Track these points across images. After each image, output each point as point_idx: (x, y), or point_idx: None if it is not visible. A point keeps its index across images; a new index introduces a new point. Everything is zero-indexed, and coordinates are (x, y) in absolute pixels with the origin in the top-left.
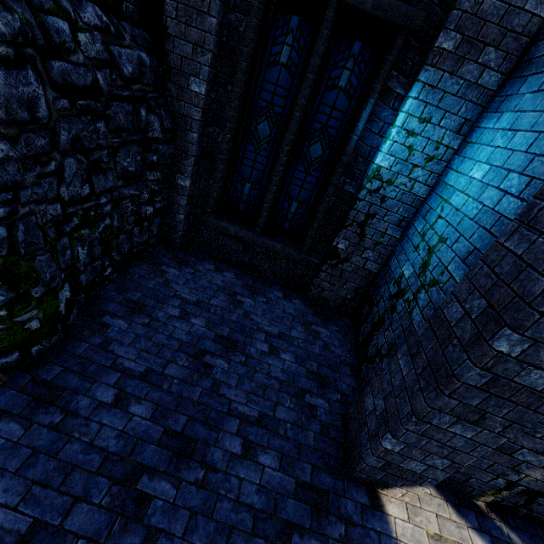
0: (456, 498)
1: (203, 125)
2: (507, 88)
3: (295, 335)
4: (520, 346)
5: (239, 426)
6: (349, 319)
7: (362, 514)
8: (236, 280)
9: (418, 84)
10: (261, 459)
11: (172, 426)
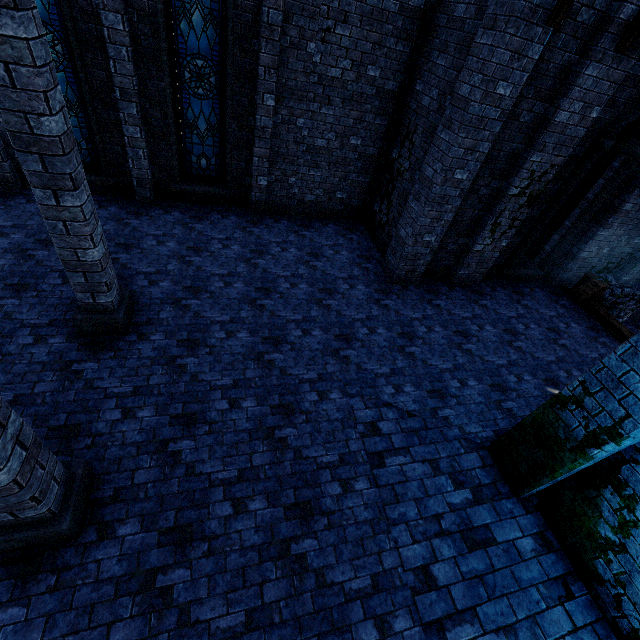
0: None
1: None
2: None
3: None
4: None
5: None
6: None
7: None
8: None
9: None
10: None
11: None
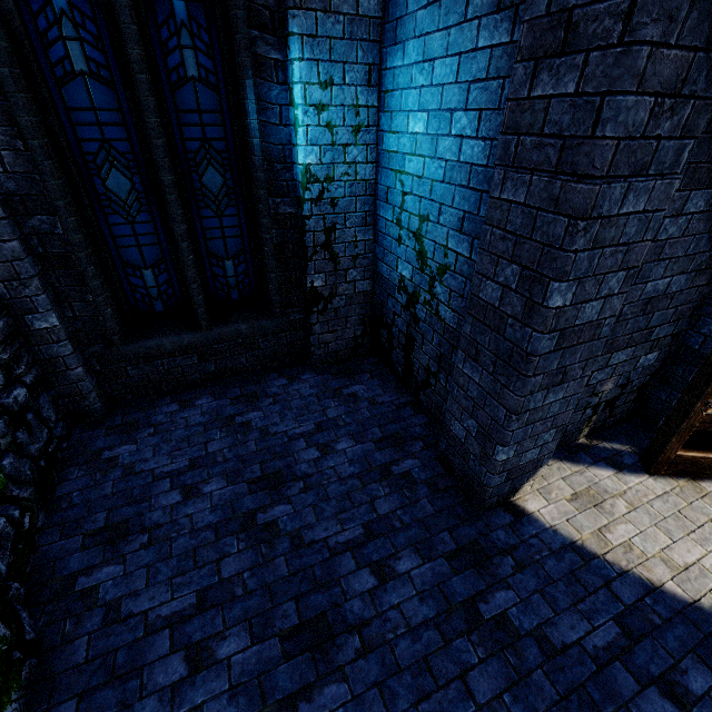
0: (565, 452)
1: (15, 222)
2: (392, 10)
3: (334, 415)
4: (570, 292)
5: (354, 558)
6: (372, 356)
7: (515, 532)
8: (218, 400)
9: (294, 39)
10: (400, 569)
11: (285, 625)
